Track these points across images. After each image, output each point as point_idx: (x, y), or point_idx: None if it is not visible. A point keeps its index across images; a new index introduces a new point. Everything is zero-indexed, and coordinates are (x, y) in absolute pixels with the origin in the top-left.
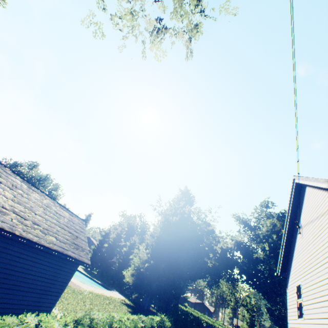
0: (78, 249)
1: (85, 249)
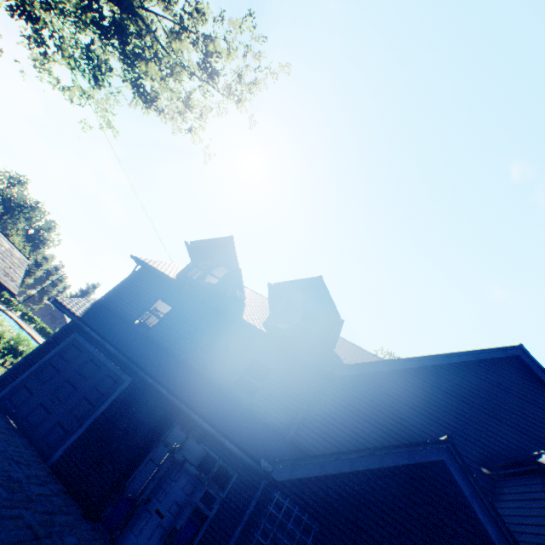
0: (8, 277)
1: (17, 282)
